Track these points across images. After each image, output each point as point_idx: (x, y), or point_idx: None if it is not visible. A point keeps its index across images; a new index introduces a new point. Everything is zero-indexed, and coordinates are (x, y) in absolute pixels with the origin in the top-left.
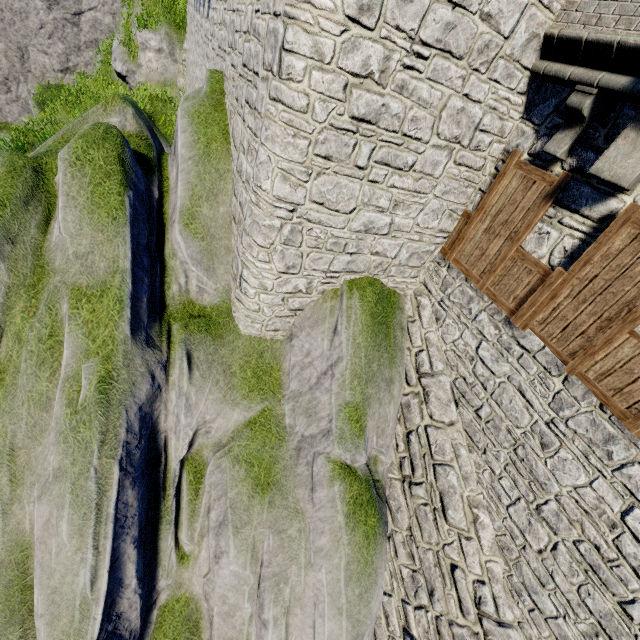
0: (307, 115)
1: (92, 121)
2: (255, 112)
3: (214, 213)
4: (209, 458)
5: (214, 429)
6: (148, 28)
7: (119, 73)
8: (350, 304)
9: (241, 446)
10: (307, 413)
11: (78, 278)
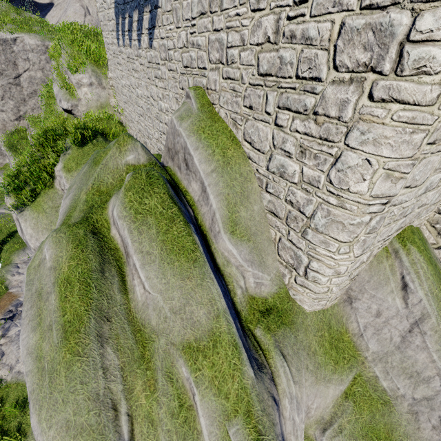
0: (433, 106)
1: (112, 165)
2: (318, 117)
3: (250, 213)
4: (317, 437)
5: (313, 409)
6: (78, 71)
7: (66, 109)
8: (411, 260)
9: (351, 422)
10: (406, 373)
11: (183, 334)
